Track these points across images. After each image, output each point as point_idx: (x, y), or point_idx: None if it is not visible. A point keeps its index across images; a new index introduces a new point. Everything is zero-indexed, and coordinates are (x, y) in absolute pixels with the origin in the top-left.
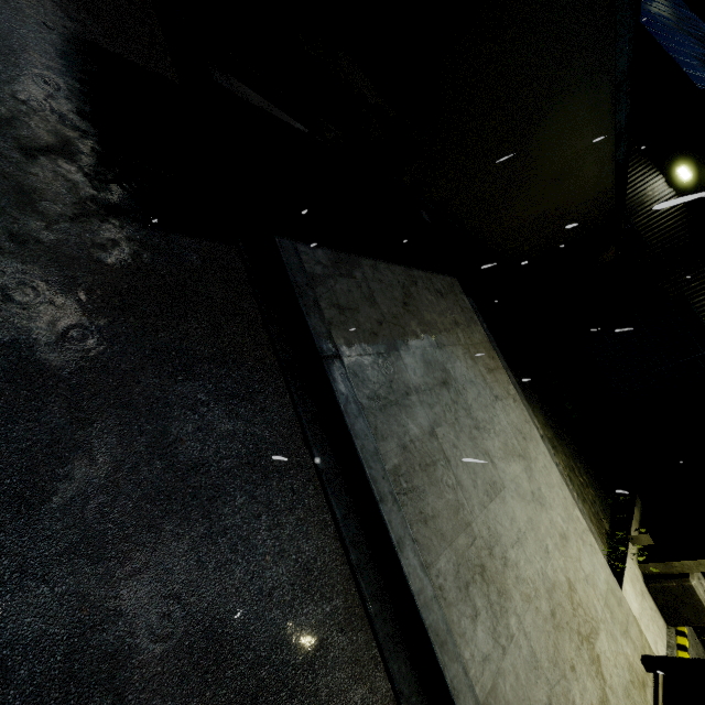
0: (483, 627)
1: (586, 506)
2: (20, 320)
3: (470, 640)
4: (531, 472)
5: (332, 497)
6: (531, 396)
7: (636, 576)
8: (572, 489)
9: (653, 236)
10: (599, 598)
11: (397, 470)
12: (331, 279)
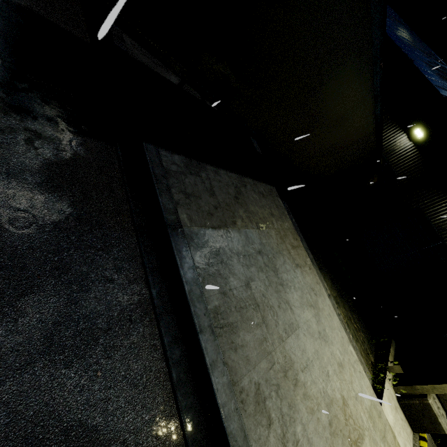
0: (274, 434)
1: (358, 344)
2: None
3: (264, 445)
4: (319, 317)
5: (162, 327)
6: (323, 267)
7: (391, 395)
8: (349, 332)
9: (401, 170)
10: (365, 411)
11: (216, 310)
12: (182, 175)
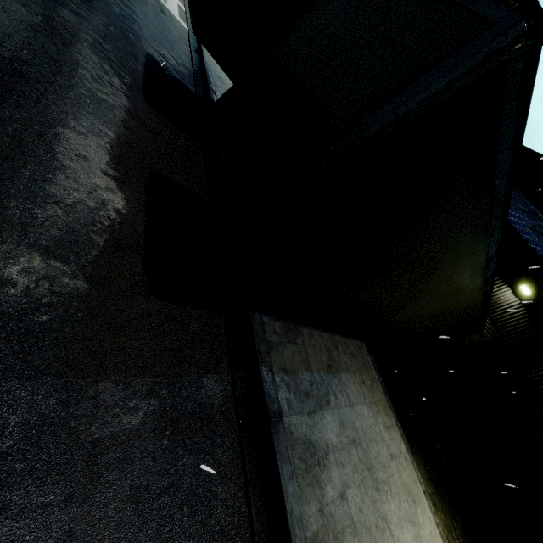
0: None
1: None
2: (77, 379)
3: None
4: (420, 540)
5: None
6: (415, 447)
7: None
8: None
9: (506, 329)
10: None
11: (315, 538)
12: (282, 345)
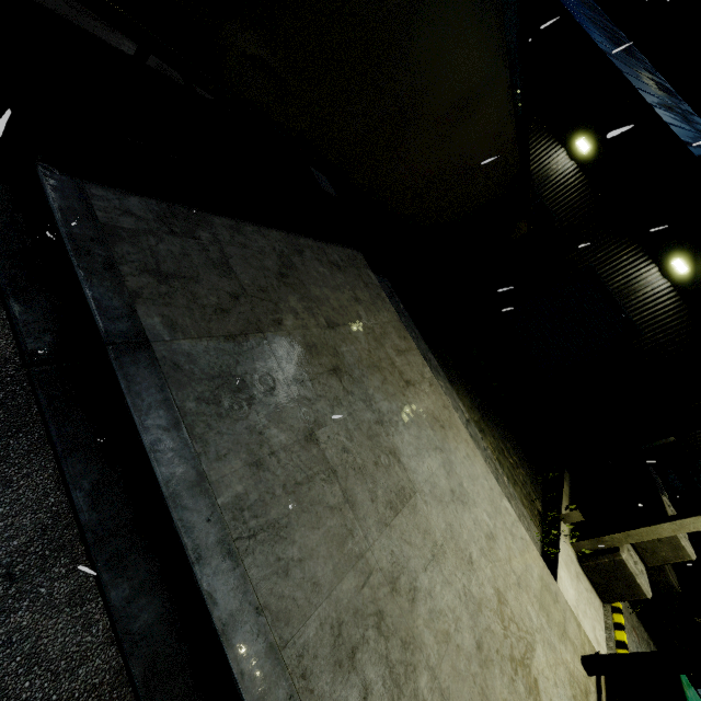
0: None
1: (517, 488)
2: None
3: None
4: (451, 465)
5: (103, 571)
6: (455, 378)
7: (570, 558)
8: (502, 473)
9: (560, 209)
10: (534, 602)
11: (239, 502)
12: (149, 236)
